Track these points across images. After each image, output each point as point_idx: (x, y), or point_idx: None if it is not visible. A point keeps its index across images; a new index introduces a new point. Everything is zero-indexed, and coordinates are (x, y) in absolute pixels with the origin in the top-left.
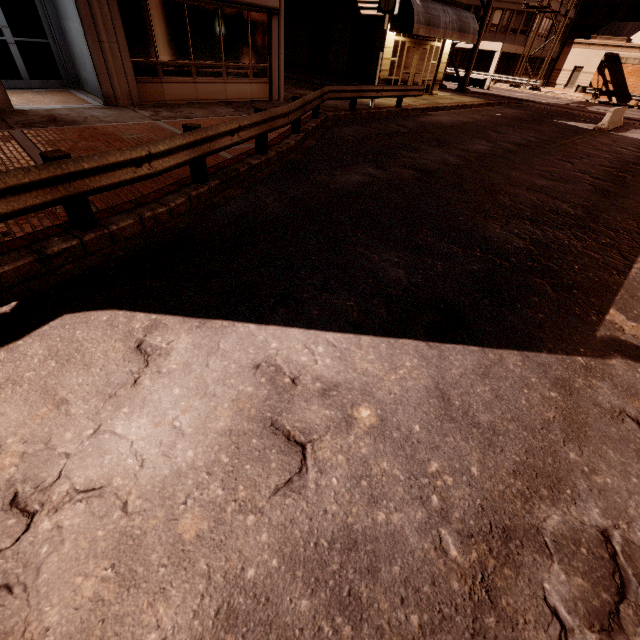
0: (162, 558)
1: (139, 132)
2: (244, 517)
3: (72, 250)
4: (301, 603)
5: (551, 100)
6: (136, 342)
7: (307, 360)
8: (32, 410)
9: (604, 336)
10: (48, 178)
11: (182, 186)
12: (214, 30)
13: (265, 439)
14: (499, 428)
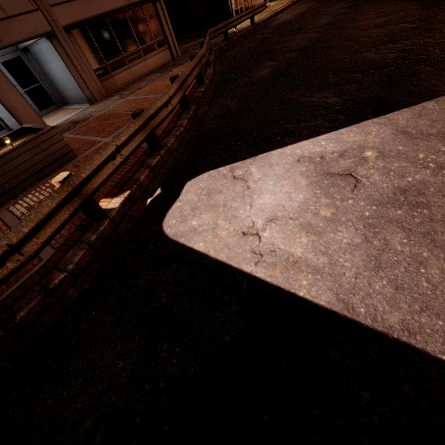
0: (324, 224)
1: (125, 106)
2: (346, 202)
3: (159, 162)
4: (397, 212)
5: None
6: (231, 177)
7: (320, 149)
8: (215, 212)
9: None
10: (142, 124)
11: (179, 116)
12: (127, 29)
13: (330, 179)
14: (444, 131)
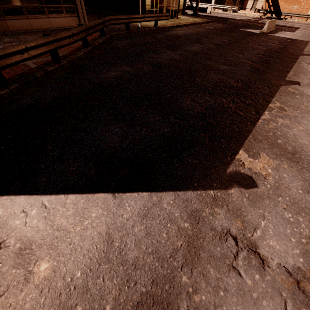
0: None
1: None
2: None
3: None
4: None
5: (242, 17)
6: None
7: (19, 223)
8: None
9: (231, 171)
10: None
11: None
12: None
13: None
14: (140, 262)
